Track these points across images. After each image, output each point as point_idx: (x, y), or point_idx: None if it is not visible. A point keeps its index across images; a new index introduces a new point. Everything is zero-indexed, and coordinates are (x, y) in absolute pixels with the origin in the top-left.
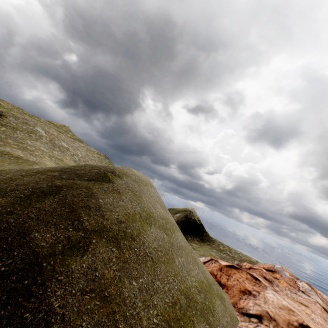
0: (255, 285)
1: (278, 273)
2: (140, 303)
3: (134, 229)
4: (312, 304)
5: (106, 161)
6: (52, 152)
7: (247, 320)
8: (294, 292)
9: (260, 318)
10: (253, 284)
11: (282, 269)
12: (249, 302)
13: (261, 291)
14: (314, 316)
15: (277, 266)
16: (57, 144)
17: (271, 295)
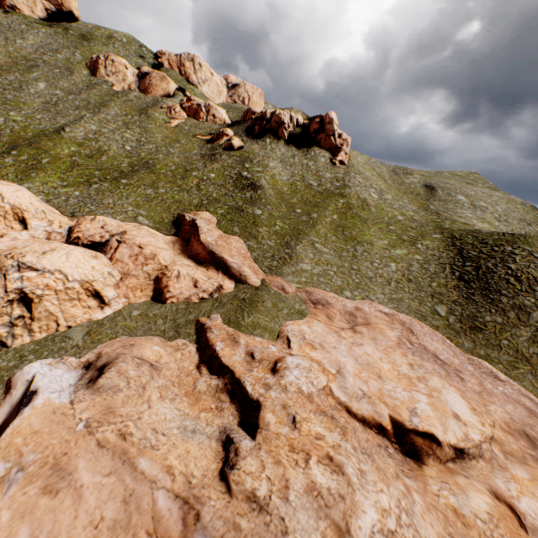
0: None
1: None
2: None
3: None
4: None
5: (533, 213)
6: (475, 213)
7: None
8: None
9: None
10: None
11: None
12: None
13: None
14: None
15: None
16: (476, 204)
17: None
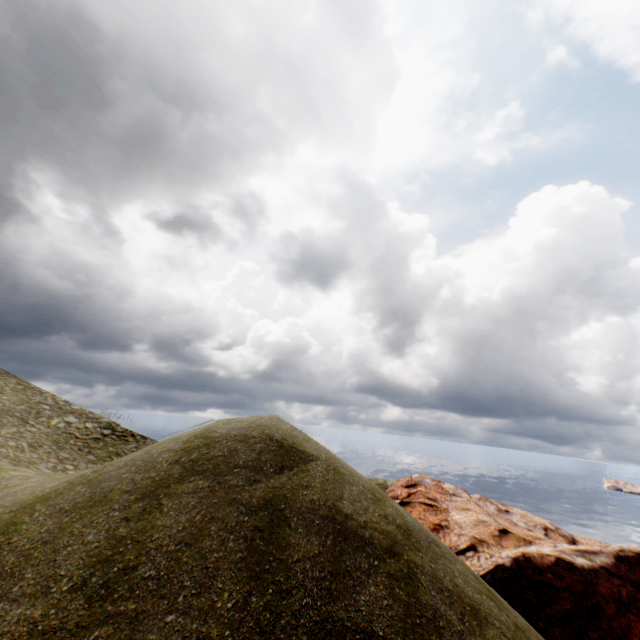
0: (437, 513)
1: (421, 485)
2: (477, 594)
3: (396, 515)
4: (469, 504)
5: (11, 382)
6: None
7: (464, 558)
8: (451, 500)
9: (473, 547)
10: (435, 513)
11: (422, 478)
12: (451, 537)
13: (448, 517)
14: (481, 517)
15: (414, 476)
16: None
17: (458, 515)
